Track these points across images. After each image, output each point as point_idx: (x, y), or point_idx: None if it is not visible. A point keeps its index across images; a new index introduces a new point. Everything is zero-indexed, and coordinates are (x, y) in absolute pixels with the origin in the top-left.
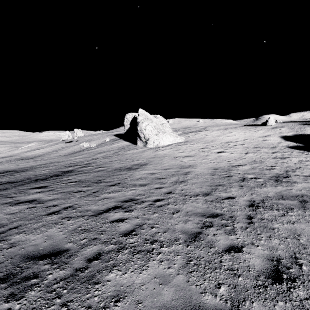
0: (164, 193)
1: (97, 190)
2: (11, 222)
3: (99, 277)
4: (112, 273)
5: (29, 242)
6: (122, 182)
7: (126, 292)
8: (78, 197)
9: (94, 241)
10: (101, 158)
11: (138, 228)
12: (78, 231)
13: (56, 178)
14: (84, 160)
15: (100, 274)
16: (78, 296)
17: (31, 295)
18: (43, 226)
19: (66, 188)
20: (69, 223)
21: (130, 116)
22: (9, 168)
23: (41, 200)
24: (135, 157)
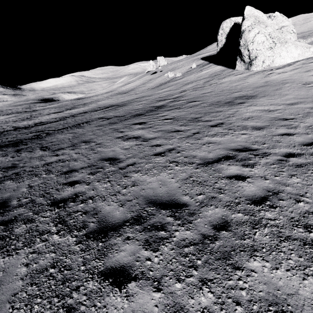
0: (301, 145)
1: (197, 130)
2: (127, 158)
3: (237, 259)
4: (254, 261)
5: (146, 184)
6: (225, 123)
7: (289, 304)
8: (179, 138)
9: (214, 202)
10: (191, 90)
11: (272, 196)
12: (191, 182)
13: (151, 113)
14: (172, 93)
15: (238, 256)
16: (217, 278)
17: (165, 251)
18: (154, 169)
19: (163, 125)
20: (178, 169)
21: (228, 25)
22: (113, 103)
23: (145, 138)
24: (235, 86)
